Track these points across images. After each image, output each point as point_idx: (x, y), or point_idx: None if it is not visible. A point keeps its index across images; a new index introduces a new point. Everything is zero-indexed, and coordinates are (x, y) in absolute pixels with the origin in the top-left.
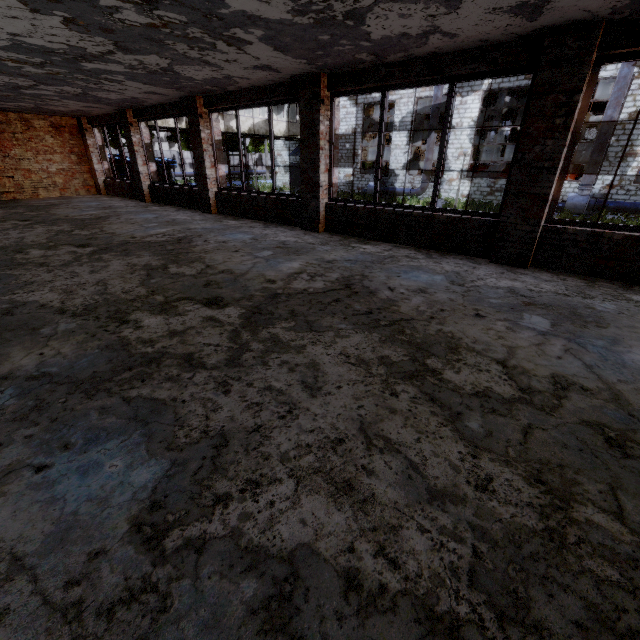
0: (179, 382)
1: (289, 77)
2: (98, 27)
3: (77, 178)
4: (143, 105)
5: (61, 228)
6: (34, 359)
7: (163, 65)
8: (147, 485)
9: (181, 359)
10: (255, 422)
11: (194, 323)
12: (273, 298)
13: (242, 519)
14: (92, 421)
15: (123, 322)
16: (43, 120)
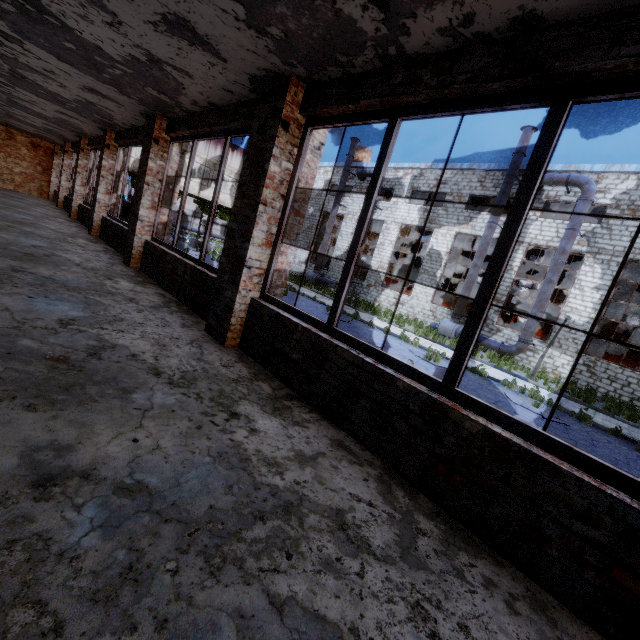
0: None
1: (101, 130)
2: None
3: (35, 182)
4: (71, 140)
5: None
6: None
7: (4, 96)
8: None
9: None
10: None
11: None
12: None
13: None
14: None
15: None
16: (26, 137)
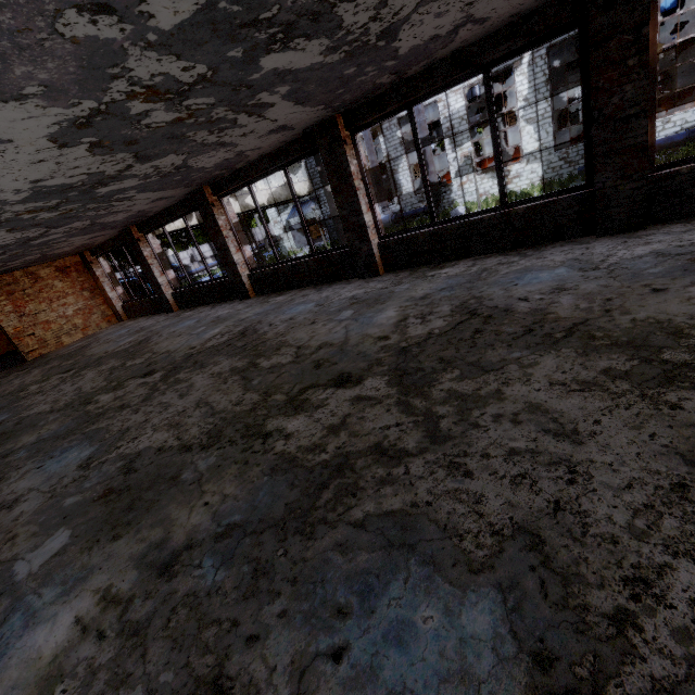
0: (398, 482)
1: (301, 131)
2: (122, 142)
3: (95, 313)
4: (147, 216)
5: (111, 365)
6: (203, 513)
7: (178, 163)
8: (499, 632)
9: (372, 454)
10: (544, 499)
11: (345, 410)
12: (404, 354)
13: (683, 641)
14: (342, 567)
15: (265, 436)
16: (48, 268)
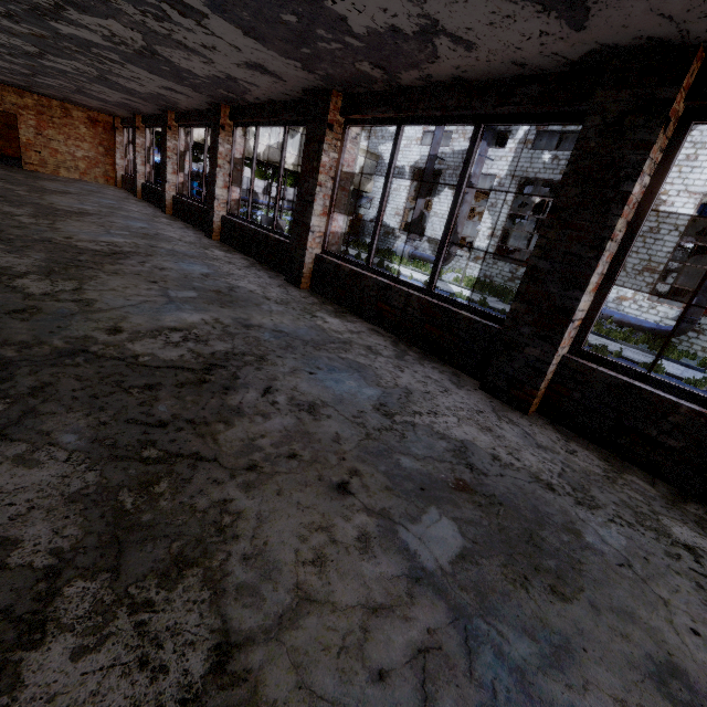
0: None
1: (208, 104)
2: (5, 30)
3: (100, 167)
4: (145, 113)
5: (14, 188)
6: None
7: (96, 73)
8: None
9: None
10: None
11: None
12: (38, 241)
13: None
14: None
15: None
16: (82, 112)
